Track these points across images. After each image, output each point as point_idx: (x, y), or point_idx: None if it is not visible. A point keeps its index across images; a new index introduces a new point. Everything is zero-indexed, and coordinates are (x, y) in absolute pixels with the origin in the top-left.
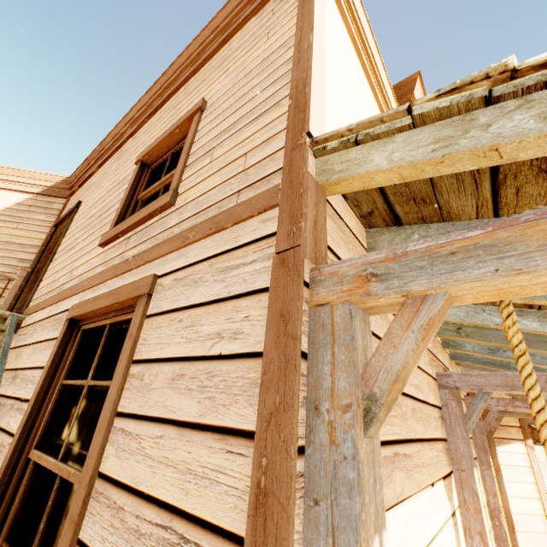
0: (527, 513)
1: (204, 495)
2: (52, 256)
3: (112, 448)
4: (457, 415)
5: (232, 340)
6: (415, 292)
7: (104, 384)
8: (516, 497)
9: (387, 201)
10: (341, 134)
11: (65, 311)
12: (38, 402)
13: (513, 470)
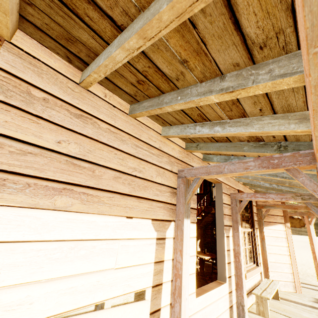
0: (280, 262)
1: None
2: None
3: None
4: (182, 192)
5: None
6: None
7: None
8: (274, 254)
9: (62, 45)
10: None
11: None
12: None
13: (274, 239)
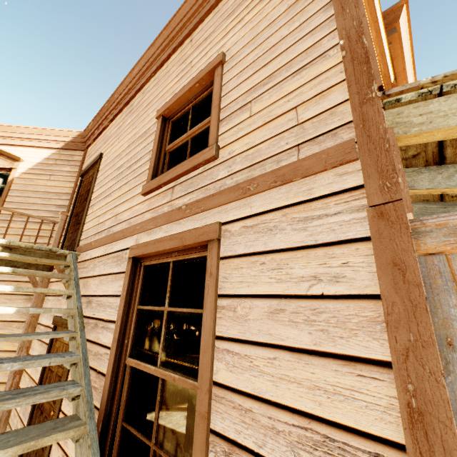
0: None
1: (341, 407)
2: (88, 203)
3: (221, 364)
4: None
5: (333, 283)
6: None
7: (185, 311)
8: None
9: (441, 144)
10: (421, 86)
11: (122, 250)
12: (123, 323)
13: None
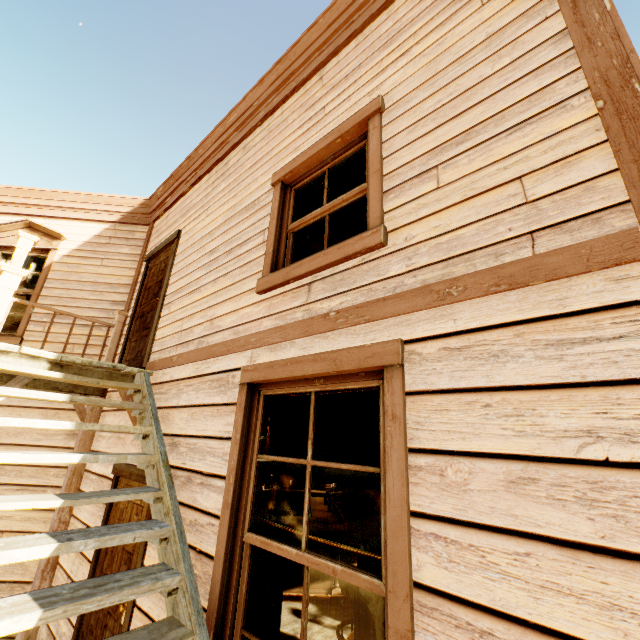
0: None
1: None
2: (162, 300)
3: (425, 555)
4: None
5: (625, 443)
6: None
7: (344, 467)
8: None
9: None
10: None
11: (227, 371)
12: (237, 481)
13: None
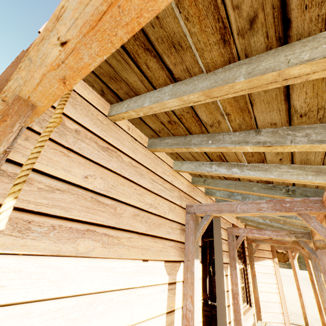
0: (270, 301)
1: None
2: None
3: None
4: (192, 229)
5: None
6: (3, 96)
7: None
8: (265, 292)
9: (102, 81)
10: None
11: None
12: None
13: (264, 276)
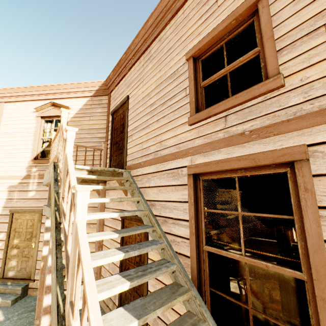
0: None
1: None
2: (127, 134)
3: None
4: None
5: None
6: None
7: (265, 216)
8: None
9: None
10: None
11: (177, 168)
12: (195, 222)
13: None
